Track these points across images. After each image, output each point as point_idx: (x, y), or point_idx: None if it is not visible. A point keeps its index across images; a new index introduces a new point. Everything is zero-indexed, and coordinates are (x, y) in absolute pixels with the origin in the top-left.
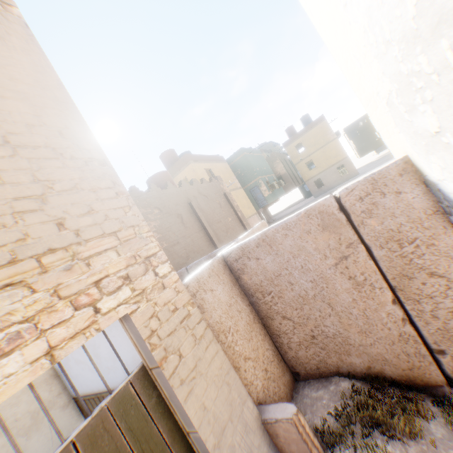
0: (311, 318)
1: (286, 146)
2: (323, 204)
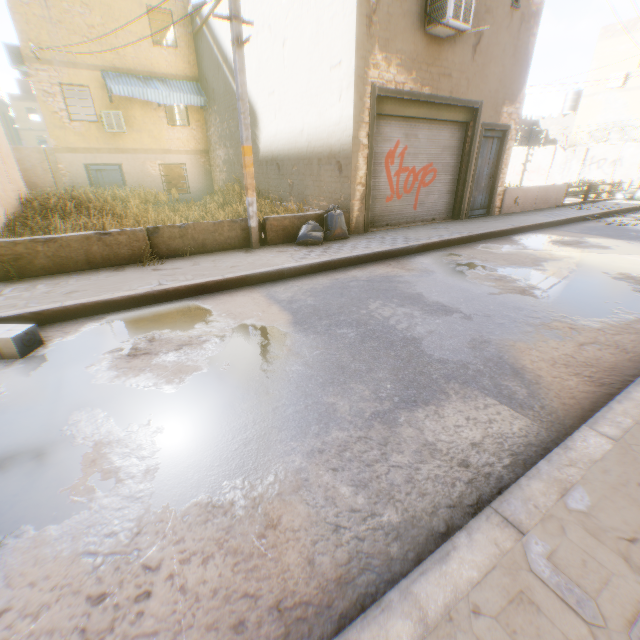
0: (29, 176)
1: (14, 101)
2: (41, 147)
